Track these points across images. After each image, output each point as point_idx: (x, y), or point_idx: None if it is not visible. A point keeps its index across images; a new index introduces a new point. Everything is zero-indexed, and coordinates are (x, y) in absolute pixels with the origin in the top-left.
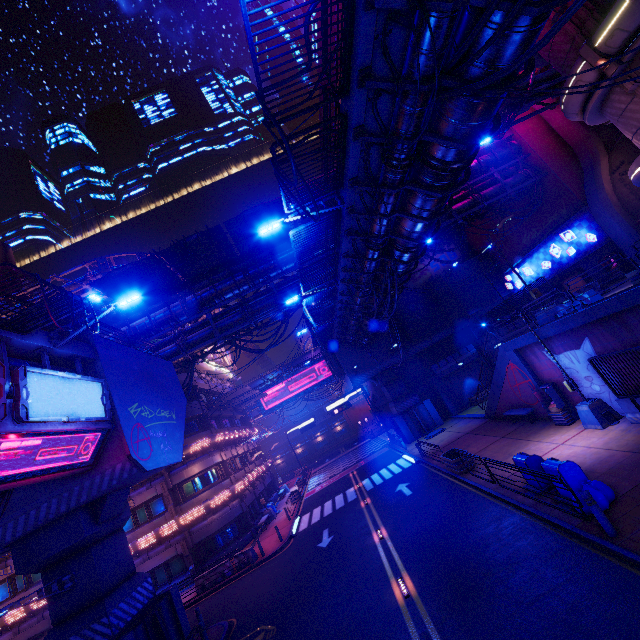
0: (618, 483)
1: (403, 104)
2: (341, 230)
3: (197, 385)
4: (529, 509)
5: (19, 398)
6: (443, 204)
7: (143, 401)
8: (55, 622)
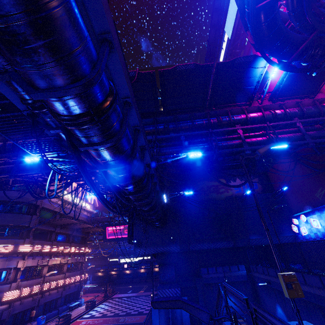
0: None
1: None
2: None
3: (41, 205)
4: None
5: None
6: None
7: None
8: None
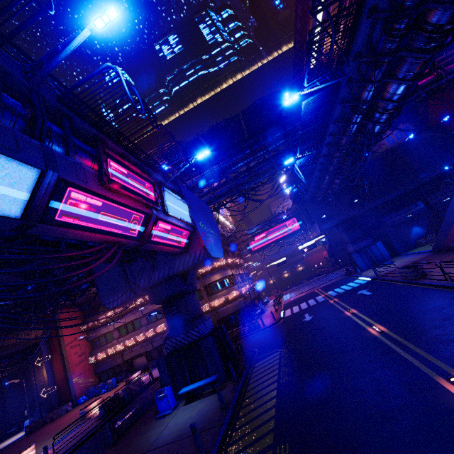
0: None
1: None
2: (336, 100)
3: None
4: None
5: (164, 201)
6: (427, 66)
7: (203, 222)
8: (171, 328)
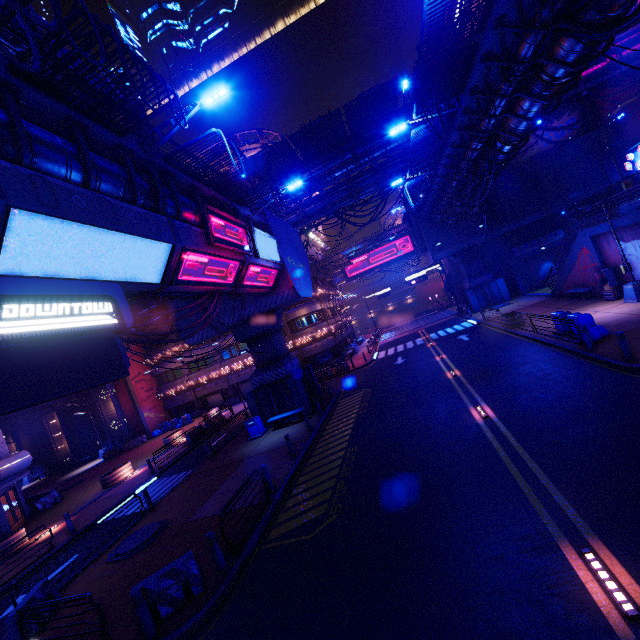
0: (617, 330)
1: (526, 38)
2: (453, 125)
3: None
4: (549, 342)
5: (255, 245)
6: (549, 106)
7: (291, 255)
8: (257, 366)
